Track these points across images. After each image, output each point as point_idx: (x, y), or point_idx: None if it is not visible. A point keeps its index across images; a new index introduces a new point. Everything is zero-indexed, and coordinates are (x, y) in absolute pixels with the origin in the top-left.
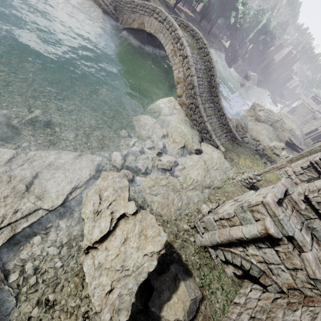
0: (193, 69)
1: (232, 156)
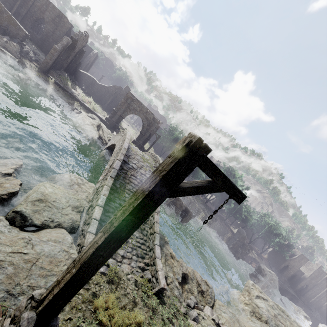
0: (121, 156)
1: (107, 296)
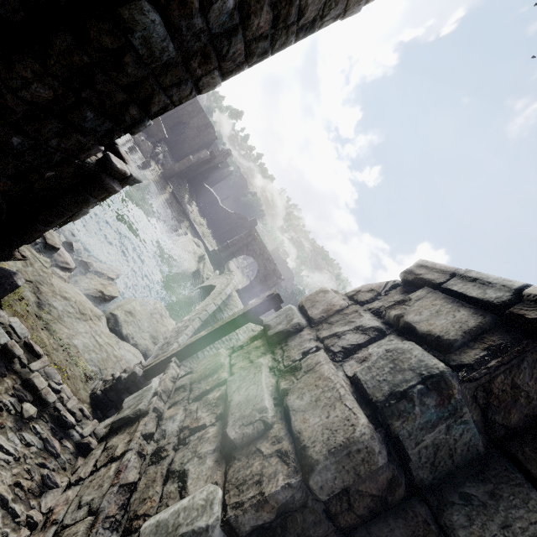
0: (219, 301)
1: None
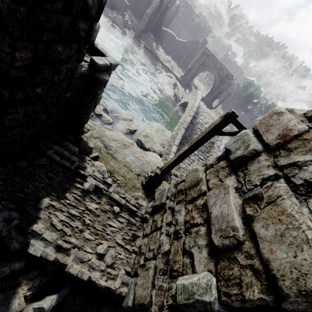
0: (192, 113)
1: None
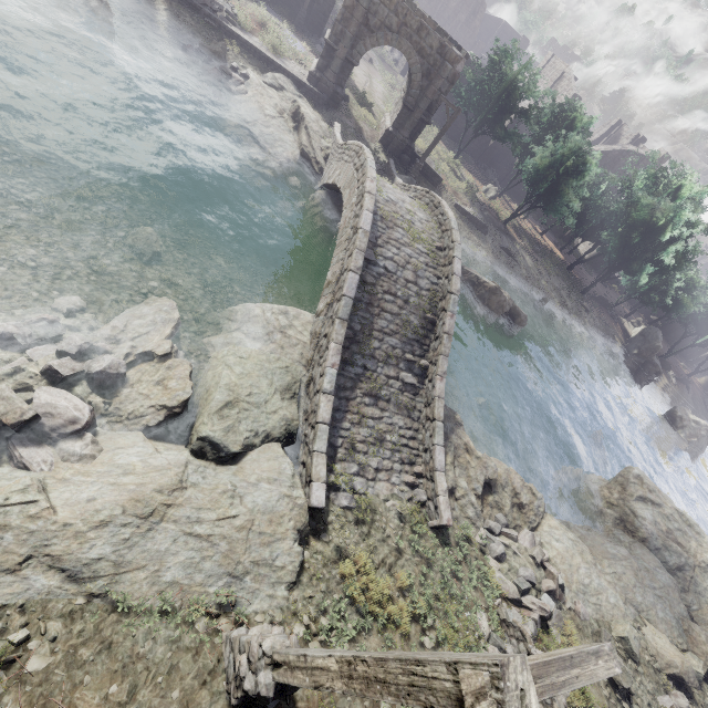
0: (358, 258)
1: (357, 550)
